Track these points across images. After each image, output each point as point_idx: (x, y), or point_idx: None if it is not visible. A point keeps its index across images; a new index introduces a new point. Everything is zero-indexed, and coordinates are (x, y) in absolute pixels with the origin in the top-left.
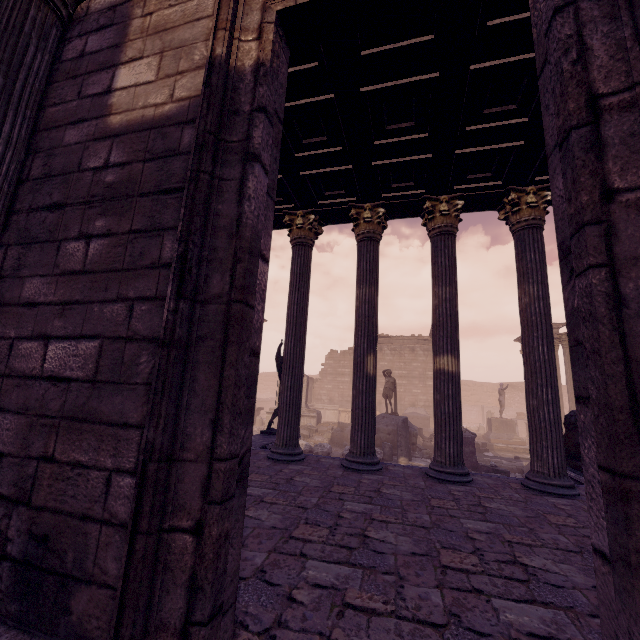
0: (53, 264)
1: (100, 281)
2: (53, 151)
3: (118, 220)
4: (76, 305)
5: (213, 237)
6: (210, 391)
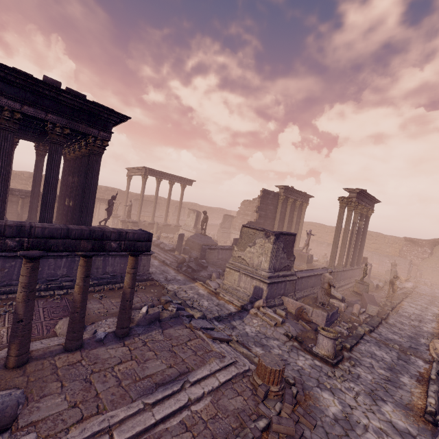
0: None
1: None
2: None
3: None
4: None
5: None
6: None
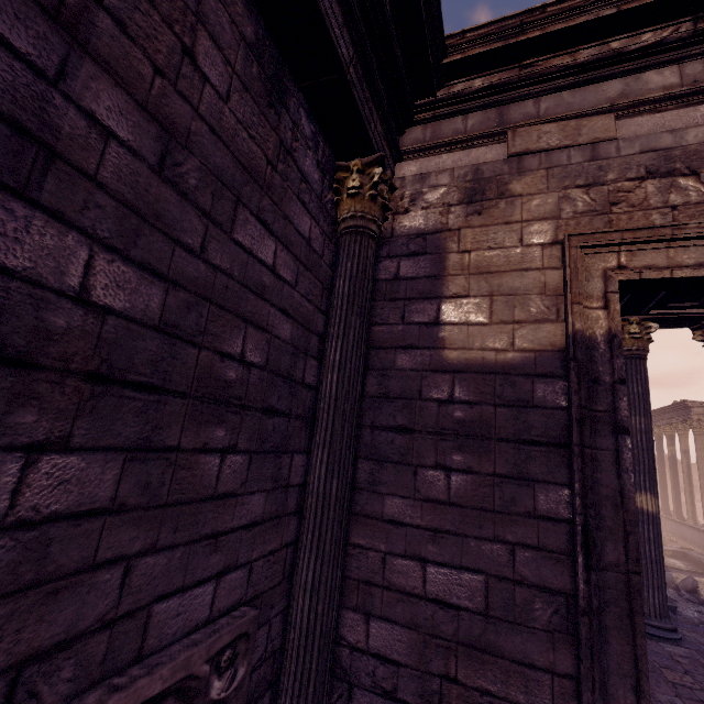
0: (413, 488)
1: (471, 517)
2: (386, 372)
3: (478, 459)
4: (449, 535)
5: (598, 505)
6: (625, 656)
